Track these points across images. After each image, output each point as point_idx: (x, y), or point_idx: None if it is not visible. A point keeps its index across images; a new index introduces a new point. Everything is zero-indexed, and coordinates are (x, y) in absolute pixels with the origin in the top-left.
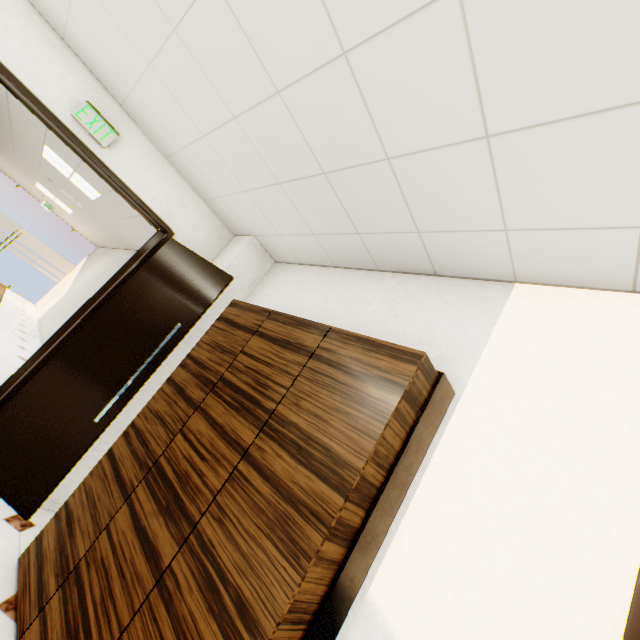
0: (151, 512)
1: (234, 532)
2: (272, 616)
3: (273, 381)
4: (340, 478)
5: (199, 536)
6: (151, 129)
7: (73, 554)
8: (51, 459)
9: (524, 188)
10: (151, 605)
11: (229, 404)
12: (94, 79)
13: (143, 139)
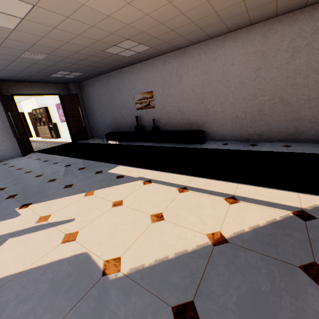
0: None
1: None
2: None
3: None
4: None
5: None
6: None
7: None
8: None
9: None
10: None
11: None
12: None
13: None
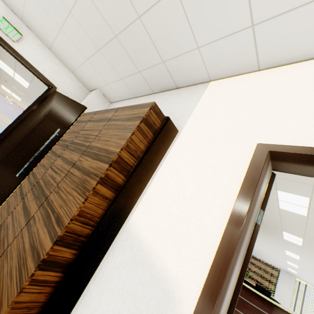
0: (31, 200)
1: (62, 194)
2: (69, 217)
3: (91, 135)
4: (109, 158)
5: (48, 201)
6: (38, 32)
7: None
8: None
9: (199, 17)
10: (22, 232)
11: (72, 150)
12: (6, 6)
13: (36, 39)
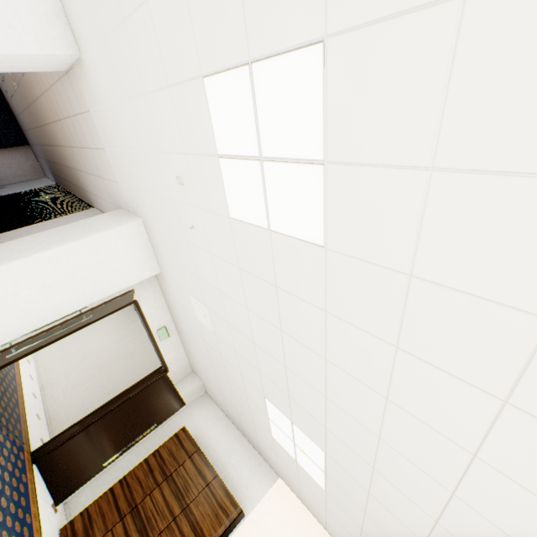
0: (133, 529)
1: None
2: None
3: (192, 489)
4: None
5: None
6: (183, 338)
7: (94, 536)
8: (77, 478)
9: (281, 464)
10: None
11: (172, 491)
12: (172, 317)
13: (177, 336)
